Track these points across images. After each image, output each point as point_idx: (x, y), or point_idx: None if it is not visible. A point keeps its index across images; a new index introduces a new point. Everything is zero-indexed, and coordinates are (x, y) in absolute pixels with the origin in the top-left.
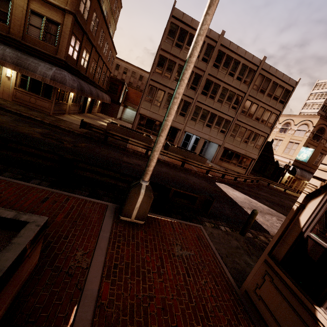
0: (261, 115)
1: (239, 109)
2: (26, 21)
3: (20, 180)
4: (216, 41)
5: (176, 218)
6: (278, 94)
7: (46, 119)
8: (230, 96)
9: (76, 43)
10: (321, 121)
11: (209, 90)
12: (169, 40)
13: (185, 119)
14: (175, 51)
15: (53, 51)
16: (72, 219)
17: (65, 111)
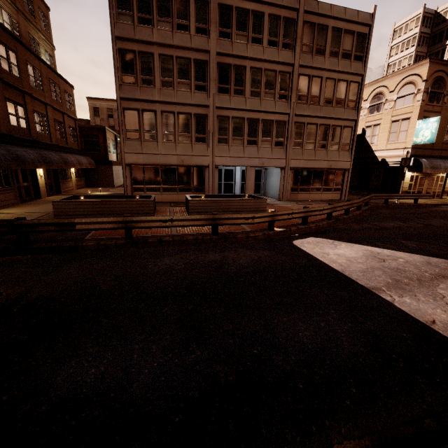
0: (333, 92)
1: (292, 95)
2: None
3: None
4: None
5: None
6: (348, 46)
7: None
8: (268, 79)
9: None
10: (433, 67)
11: (230, 82)
12: (124, 17)
13: (208, 146)
14: (143, 33)
15: None
16: None
17: None
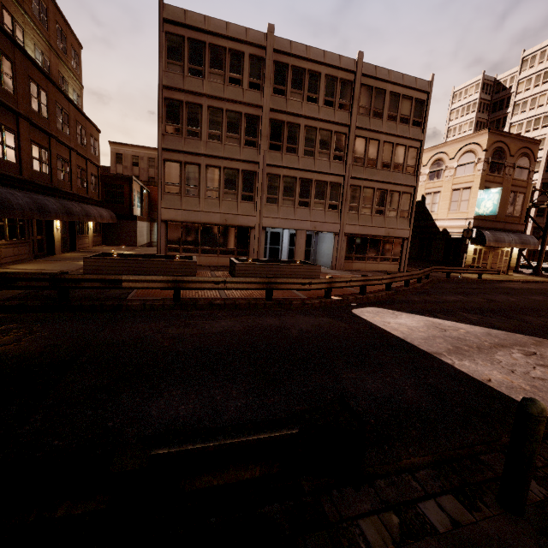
0: (391, 156)
1: (348, 157)
2: None
3: None
4: (264, 45)
5: None
6: (406, 111)
7: None
8: (323, 139)
9: None
10: (492, 137)
11: (283, 139)
12: (174, 67)
13: (256, 206)
14: (193, 84)
15: None
16: None
17: None
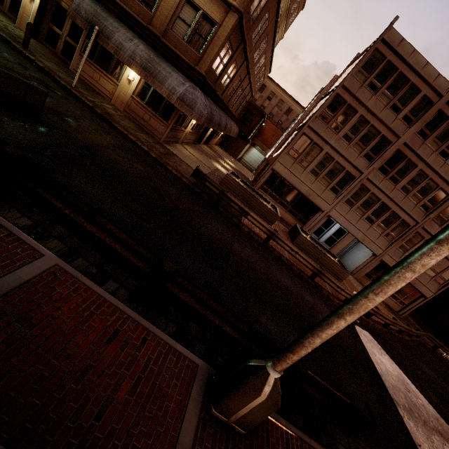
0: None
1: (434, 212)
2: (175, 12)
3: (92, 278)
4: (442, 94)
5: (295, 424)
6: None
7: (153, 149)
8: (426, 187)
9: (227, 54)
10: None
11: (394, 168)
12: (360, 75)
13: (336, 198)
14: (364, 94)
15: (194, 59)
16: (141, 401)
17: (179, 139)
